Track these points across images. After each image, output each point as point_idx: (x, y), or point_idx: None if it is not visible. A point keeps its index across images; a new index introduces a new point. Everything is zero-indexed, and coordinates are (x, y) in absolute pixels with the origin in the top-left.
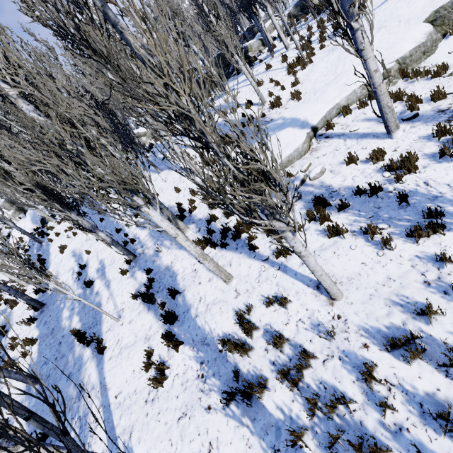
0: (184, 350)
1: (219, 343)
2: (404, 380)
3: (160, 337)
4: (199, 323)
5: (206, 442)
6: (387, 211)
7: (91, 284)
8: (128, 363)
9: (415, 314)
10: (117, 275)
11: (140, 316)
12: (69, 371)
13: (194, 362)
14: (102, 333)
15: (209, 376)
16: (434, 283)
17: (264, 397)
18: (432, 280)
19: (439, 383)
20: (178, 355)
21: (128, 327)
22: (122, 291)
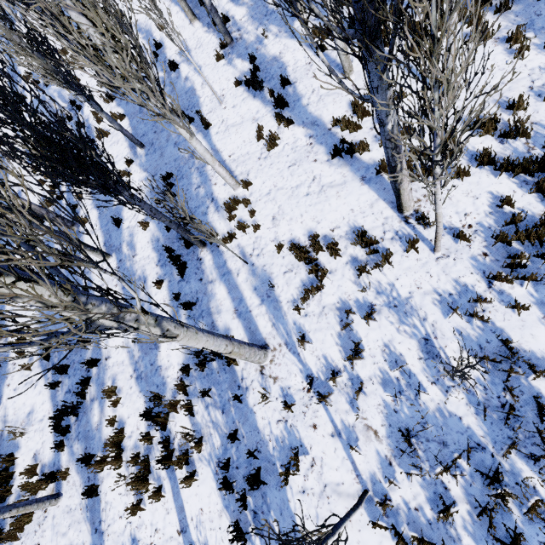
0: (294, 129)
1: (331, 121)
2: (470, 145)
3: (269, 120)
4: (311, 110)
5: (311, 176)
6: (544, 21)
7: (176, 68)
8: (237, 136)
9: (505, 109)
10: (209, 61)
11: (245, 102)
12: (175, 141)
13: (303, 136)
14: (203, 114)
15: (317, 145)
16: (536, 89)
17: (362, 154)
18: (536, 86)
19: (492, 146)
20: (288, 132)
21: (232, 111)
22: (219, 78)
